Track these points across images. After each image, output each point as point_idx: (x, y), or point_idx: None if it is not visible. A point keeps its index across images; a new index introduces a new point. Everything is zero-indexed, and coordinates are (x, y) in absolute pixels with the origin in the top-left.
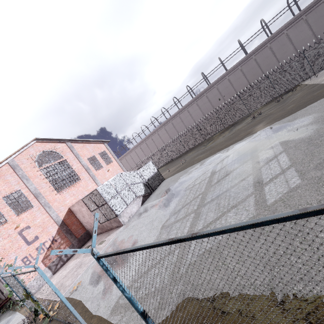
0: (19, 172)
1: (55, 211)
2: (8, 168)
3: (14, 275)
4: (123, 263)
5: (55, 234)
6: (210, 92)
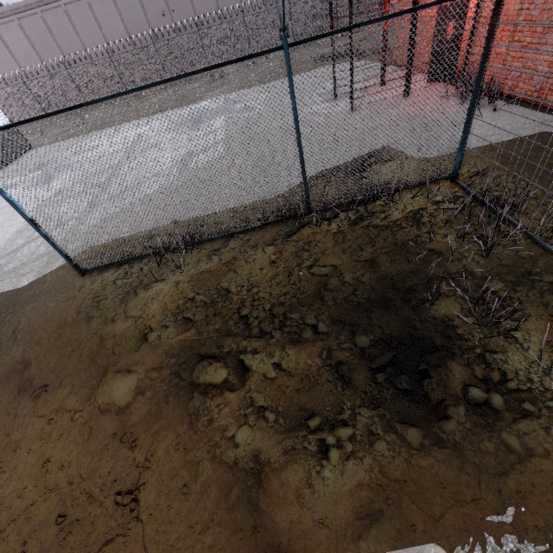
0: None
1: None
2: None
3: None
4: None
5: None
6: None
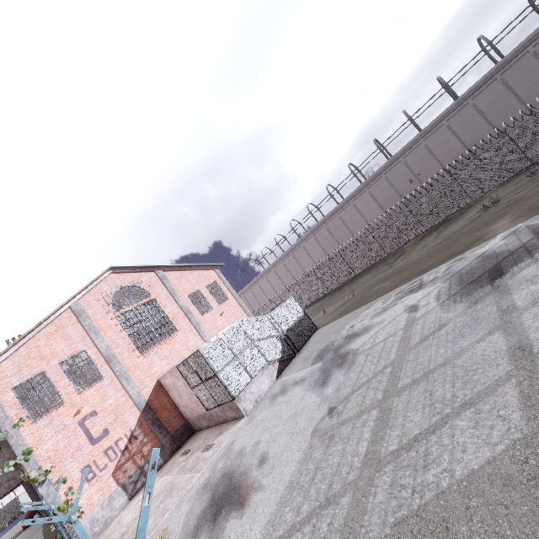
0: (86, 322)
1: (136, 386)
2: (70, 316)
3: (55, 513)
4: (240, 504)
5: (135, 426)
6: (392, 171)
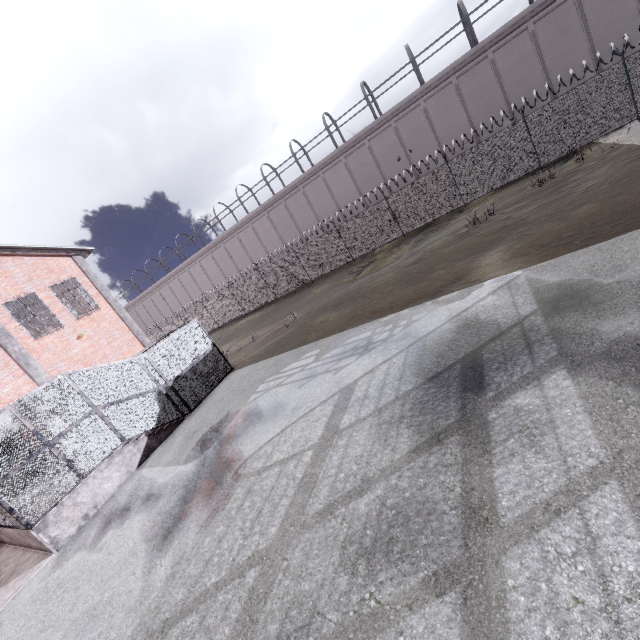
0: None
1: None
2: None
3: None
4: None
5: None
6: (378, 138)
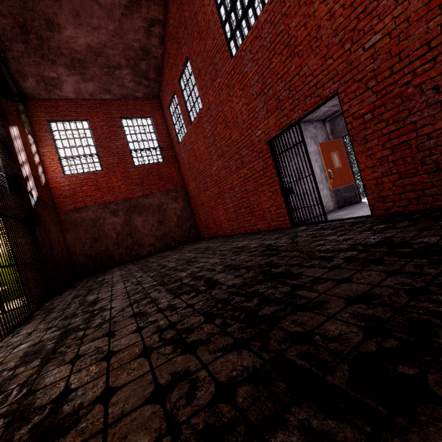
0: None
1: None
2: None
3: None
4: None
5: None
6: None
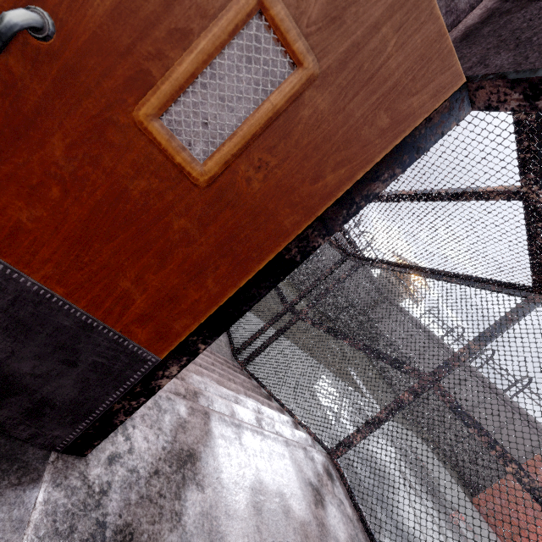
0: None
1: None
2: None
3: None
4: None
5: None
6: None
